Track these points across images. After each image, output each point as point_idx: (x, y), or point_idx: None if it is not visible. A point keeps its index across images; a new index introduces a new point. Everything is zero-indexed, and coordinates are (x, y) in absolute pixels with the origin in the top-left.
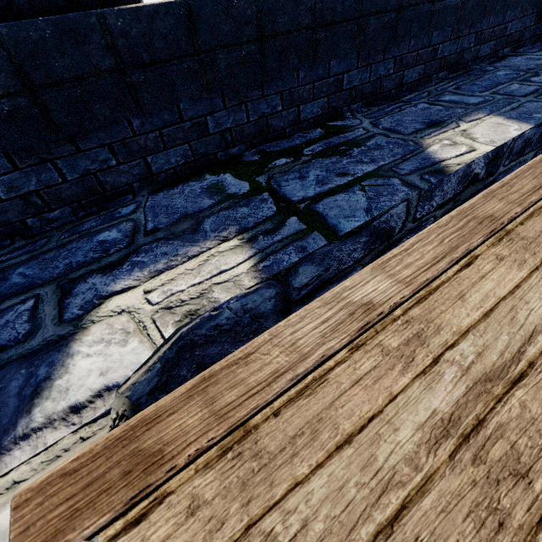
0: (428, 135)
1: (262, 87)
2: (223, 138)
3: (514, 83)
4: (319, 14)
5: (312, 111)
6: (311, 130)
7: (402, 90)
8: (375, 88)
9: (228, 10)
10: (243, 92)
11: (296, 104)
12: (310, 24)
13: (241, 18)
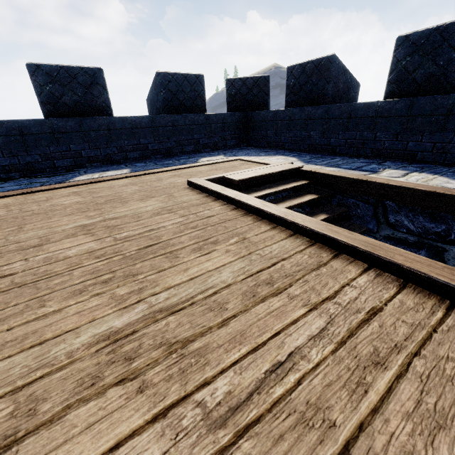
0: (91, 174)
1: (27, 151)
2: (5, 169)
3: (172, 161)
4: (57, 129)
5: (63, 163)
6: (61, 171)
7: (130, 160)
8: (108, 158)
9: (2, 125)
10: (15, 152)
11: (52, 160)
12: (52, 132)
13: (10, 128)
